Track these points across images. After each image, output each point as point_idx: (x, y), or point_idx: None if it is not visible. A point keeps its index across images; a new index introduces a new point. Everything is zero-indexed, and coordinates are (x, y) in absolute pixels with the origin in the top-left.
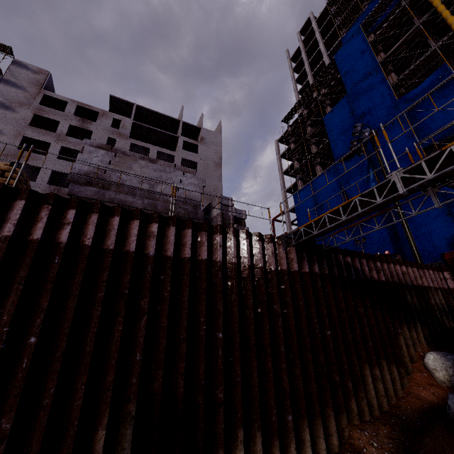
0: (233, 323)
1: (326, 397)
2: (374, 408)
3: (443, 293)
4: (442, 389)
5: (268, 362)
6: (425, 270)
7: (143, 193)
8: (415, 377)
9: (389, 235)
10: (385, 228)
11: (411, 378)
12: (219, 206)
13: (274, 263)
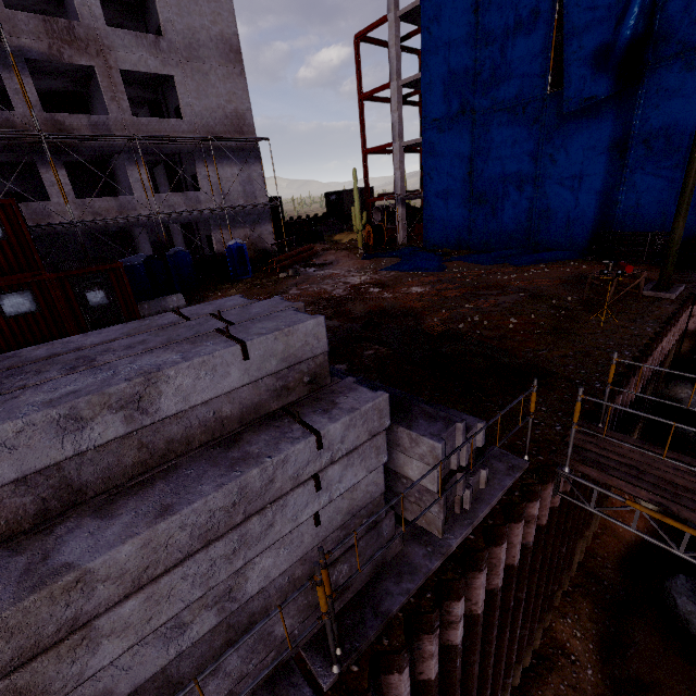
0: (470, 685)
1: (541, 617)
2: (572, 571)
3: (677, 342)
4: (641, 517)
5: (501, 667)
6: (680, 319)
7: (206, 646)
8: (615, 502)
9: (608, 153)
10: (608, 137)
11: (610, 503)
12: (436, 476)
13: (533, 535)
